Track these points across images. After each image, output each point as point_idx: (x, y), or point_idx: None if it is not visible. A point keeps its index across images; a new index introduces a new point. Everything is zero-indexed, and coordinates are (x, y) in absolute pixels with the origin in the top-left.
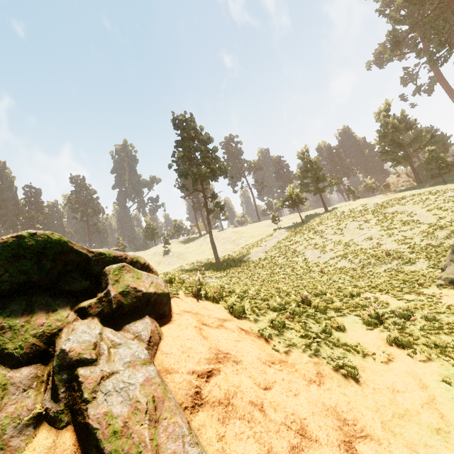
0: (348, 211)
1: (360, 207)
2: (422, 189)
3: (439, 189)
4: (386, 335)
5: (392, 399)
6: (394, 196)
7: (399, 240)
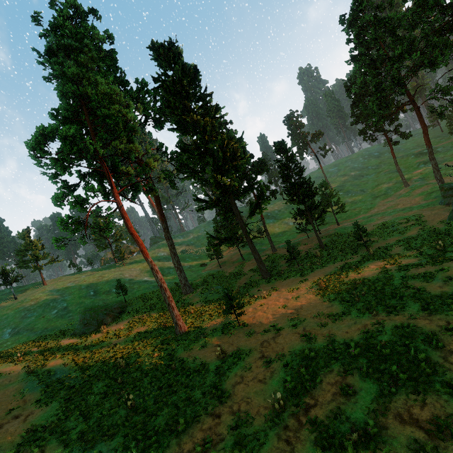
0: (58, 288)
1: (68, 284)
2: (111, 269)
3: (116, 271)
4: (19, 365)
5: (2, 383)
6: (93, 275)
7: (76, 310)
